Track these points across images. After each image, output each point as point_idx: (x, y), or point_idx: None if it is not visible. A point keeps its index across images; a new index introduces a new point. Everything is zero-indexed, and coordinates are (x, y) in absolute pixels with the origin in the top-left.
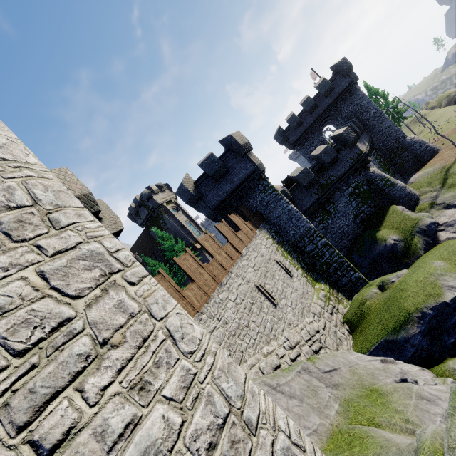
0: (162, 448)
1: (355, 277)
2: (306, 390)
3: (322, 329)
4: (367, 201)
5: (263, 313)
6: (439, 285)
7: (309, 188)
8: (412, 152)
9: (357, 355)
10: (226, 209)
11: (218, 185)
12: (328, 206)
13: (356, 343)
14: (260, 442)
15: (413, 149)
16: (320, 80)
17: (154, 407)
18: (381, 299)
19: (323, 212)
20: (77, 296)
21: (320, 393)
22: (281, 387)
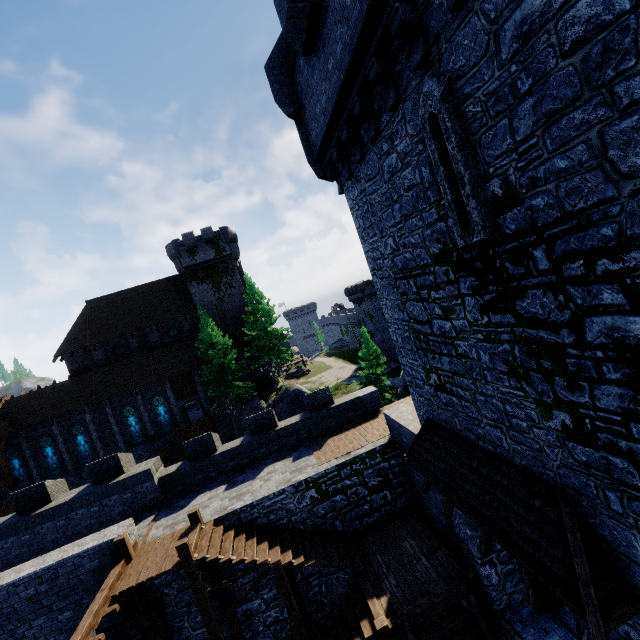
0: None
1: None
2: None
3: None
4: None
5: None
6: None
7: None
8: None
9: None
10: None
11: None
12: None
13: None
14: None
15: None
16: None
17: None
18: None
19: None
20: None
21: None
22: None
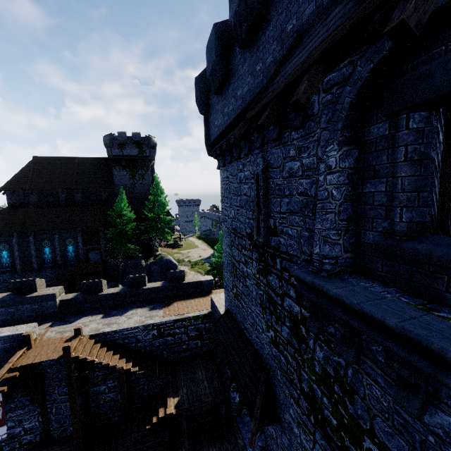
0: None
1: None
2: None
3: None
4: None
5: None
6: None
7: None
8: None
9: None
10: None
11: None
12: None
13: None
14: None
15: None
16: None
17: None
18: None
19: None
20: None
21: None
22: None
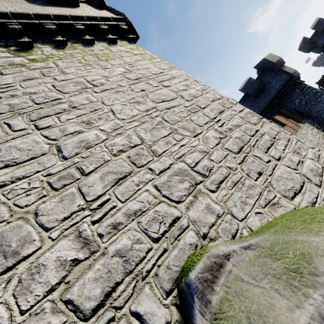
0: (317, 171)
1: None
2: None
3: None
4: None
5: None
6: None
7: None
8: None
9: None
10: (266, 115)
11: (257, 100)
12: None
13: None
14: None
15: None
16: None
17: (306, 160)
18: None
19: None
20: (255, 124)
21: None
22: None
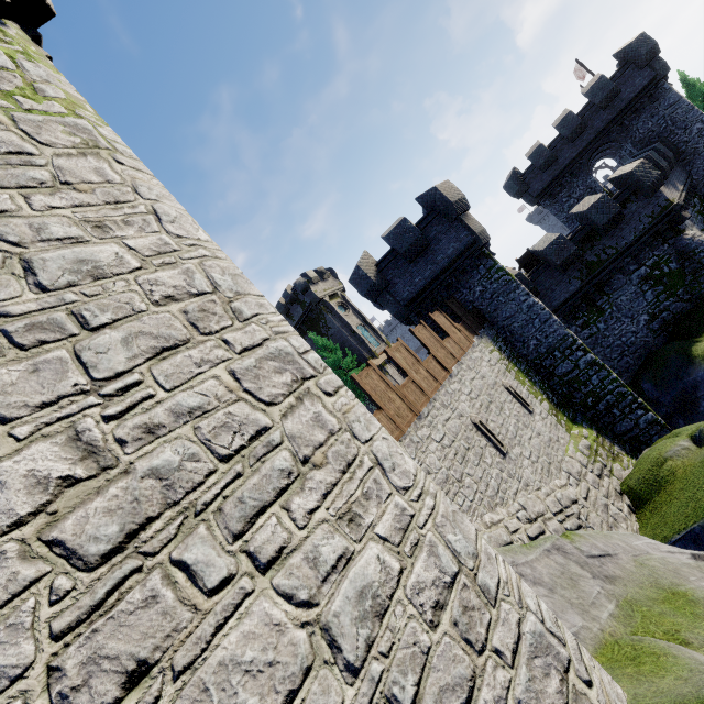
0: (380, 593)
1: (645, 420)
2: (559, 577)
3: (582, 499)
4: (676, 290)
5: (485, 464)
6: None
7: (566, 269)
8: None
9: (647, 540)
10: (424, 304)
11: (413, 268)
12: (599, 299)
13: (644, 527)
14: (501, 617)
15: None
16: (594, 79)
17: (368, 545)
18: (696, 459)
19: (589, 310)
20: (271, 402)
21: (584, 585)
22: (518, 568)
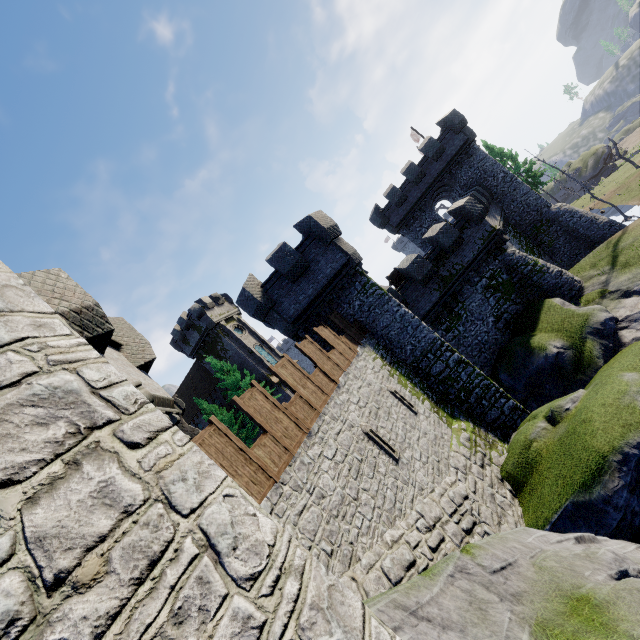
0: None
1: (508, 407)
2: (467, 609)
3: (472, 493)
4: (510, 295)
5: (380, 474)
6: (639, 408)
7: (426, 283)
8: (562, 226)
9: (537, 533)
10: (310, 320)
11: (296, 287)
12: (455, 306)
13: (527, 510)
14: None
15: (563, 222)
16: (426, 140)
17: None
18: (554, 437)
19: (449, 316)
20: (6, 481)
21: (494, 614)
22: (424, 610)
